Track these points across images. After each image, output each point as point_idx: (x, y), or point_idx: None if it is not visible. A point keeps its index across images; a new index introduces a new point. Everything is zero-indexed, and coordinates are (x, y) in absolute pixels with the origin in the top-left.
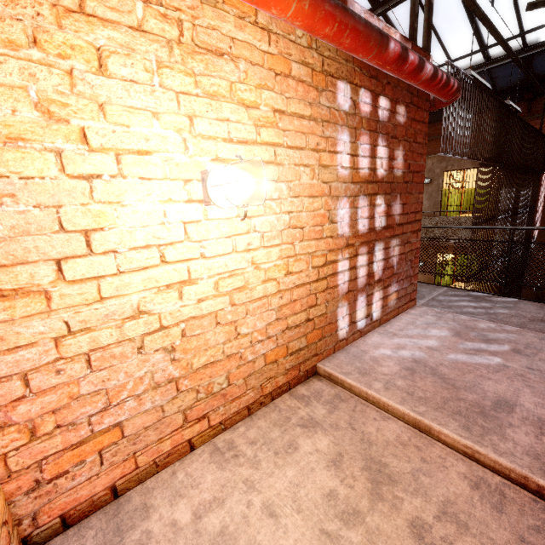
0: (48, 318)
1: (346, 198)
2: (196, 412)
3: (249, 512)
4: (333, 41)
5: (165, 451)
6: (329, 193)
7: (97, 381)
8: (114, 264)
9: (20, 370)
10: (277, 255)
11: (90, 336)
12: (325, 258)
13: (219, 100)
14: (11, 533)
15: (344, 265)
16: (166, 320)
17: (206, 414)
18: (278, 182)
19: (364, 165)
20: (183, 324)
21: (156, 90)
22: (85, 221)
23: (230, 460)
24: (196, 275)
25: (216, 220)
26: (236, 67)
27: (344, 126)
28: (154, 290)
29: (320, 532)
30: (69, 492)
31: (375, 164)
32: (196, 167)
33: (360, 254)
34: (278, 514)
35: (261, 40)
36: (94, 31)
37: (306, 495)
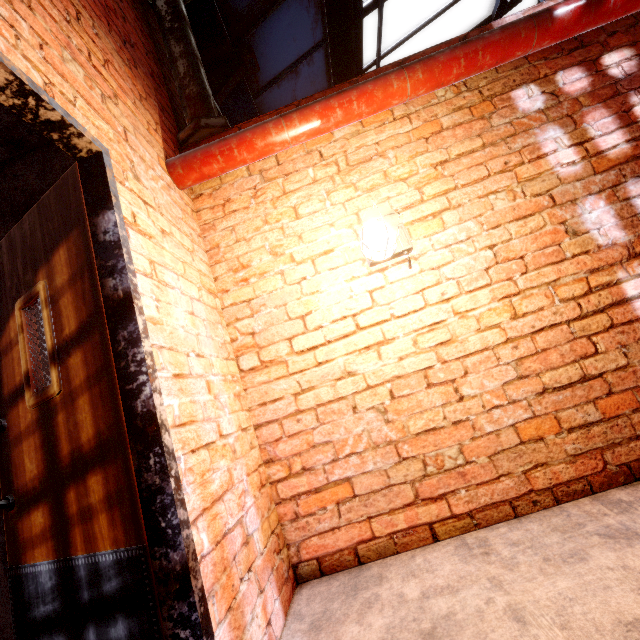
0: (289, 380)
1: (592, 197)
2: (428, 489)
3: (486, 608)
4: (470, 72)
5: (401, 528)
6: (553, 203)
7: (325, 434)
8: (322, 336)
9: (277, 417)
10: (488, 298)
11: (315, 394)
12: (585, 284)
13: (377, 189)
14: (281, 548)
15: None
16: (371, 380)
17: (443, 495)
18: (462, 223)
19: (614, 142)
20: (389, 384)
21: (329, 210)
22: (300, 310)
23: (477, 556)
24: (391, 335)
25: (399, 282)
26: (385, 159)
27: (544, 124)
28: (356, 354)
29: None
30: (319, 536)
31: None
32: None
33: None
34: (528, 622)
35: (403, 126)
36: (291, 199)
37: (582, 613)
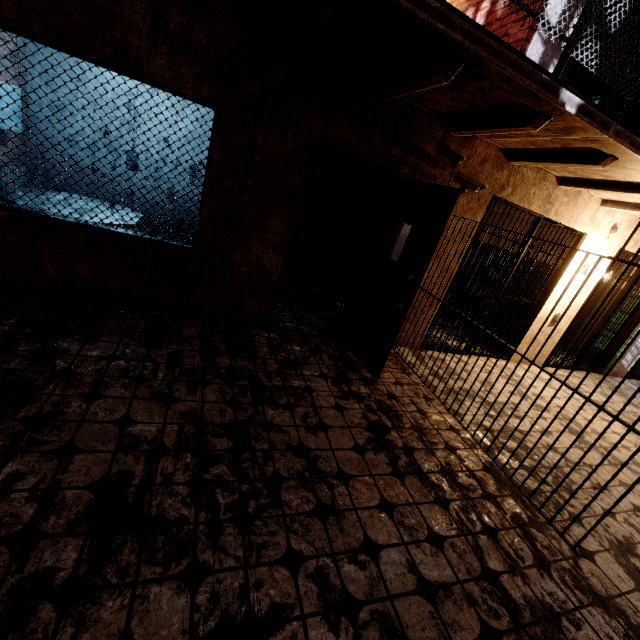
0: None
1: None
2: None
3: None
4: None
5: None
6: None
7: None
8: None
9: None
10: None
11: None
12: None
13: None
14: None
15: None
16: None
17: None
18: None
19: None
20: None
21: None
22: None
23: None
24: None
25: None
26: None
27: None
28: None
29: None
30: None
31: None
32: None
33: None
34: None
35: None
36: None
37: None
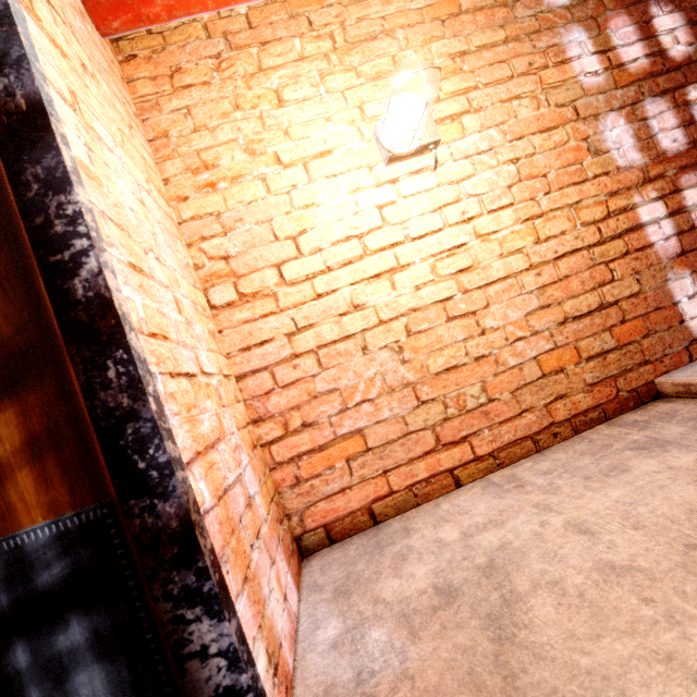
0: (279, 317)
1: (613, 114)
2: (449, 433)
3: (543, 530)
4: None
5: (421, 479)
6: (577, 117)
7: (329, 381)
8: (321, 262)
9: (267, 365)
10: (511, 220)
11: (315, 334)
12: (605, 207)
13: (384, 79)
14: (282, 519)
15: (653, 211)
16: (384, 315)
17: (465, 437)
18: (484, 131)
19: (634, 56)
20: (404, 318)
21: (324, 99)
22: (291, 228)
23: (511, 490)
24: (405, 261)
25: (414, 197)
26: (394, 40)
27: (569, 24)
28: (364, 283)
29: (686, 548)
30: (326, 500)
31: (658, 46)
32: (377, 150)
33: (686, 186)
34: (596, 531)
35: None
36: (271, 79)
37: (649, 512)
